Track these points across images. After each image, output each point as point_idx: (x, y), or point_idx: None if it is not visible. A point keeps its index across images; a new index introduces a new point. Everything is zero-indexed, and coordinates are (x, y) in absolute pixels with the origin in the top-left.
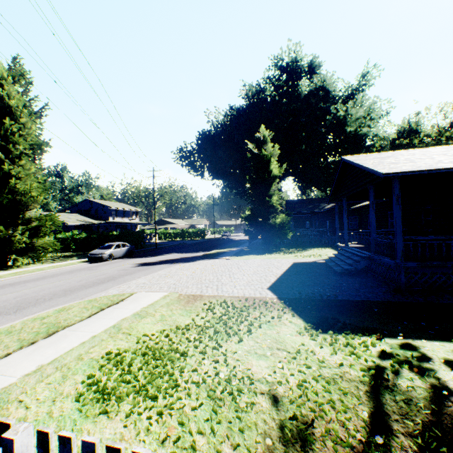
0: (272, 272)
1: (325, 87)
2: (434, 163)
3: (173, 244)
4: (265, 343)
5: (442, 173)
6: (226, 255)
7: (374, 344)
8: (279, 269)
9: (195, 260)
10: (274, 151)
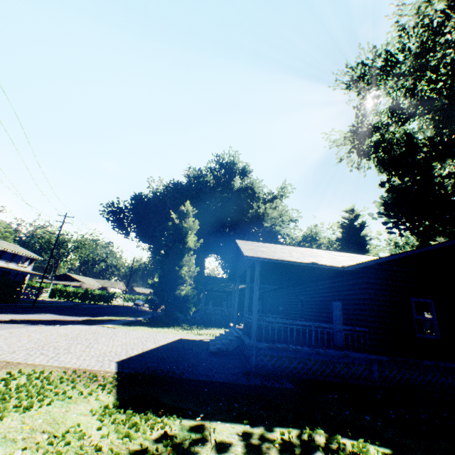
0: (143, 345)
1: (253, 188)
2: (287, 256)
3: (63, 304)
4: (33, 424)
5: (292, 265)
6: (113, 322)
7: (164, 425)
8: (156, 343)
9: (66, 324)
10: (195, 225)
